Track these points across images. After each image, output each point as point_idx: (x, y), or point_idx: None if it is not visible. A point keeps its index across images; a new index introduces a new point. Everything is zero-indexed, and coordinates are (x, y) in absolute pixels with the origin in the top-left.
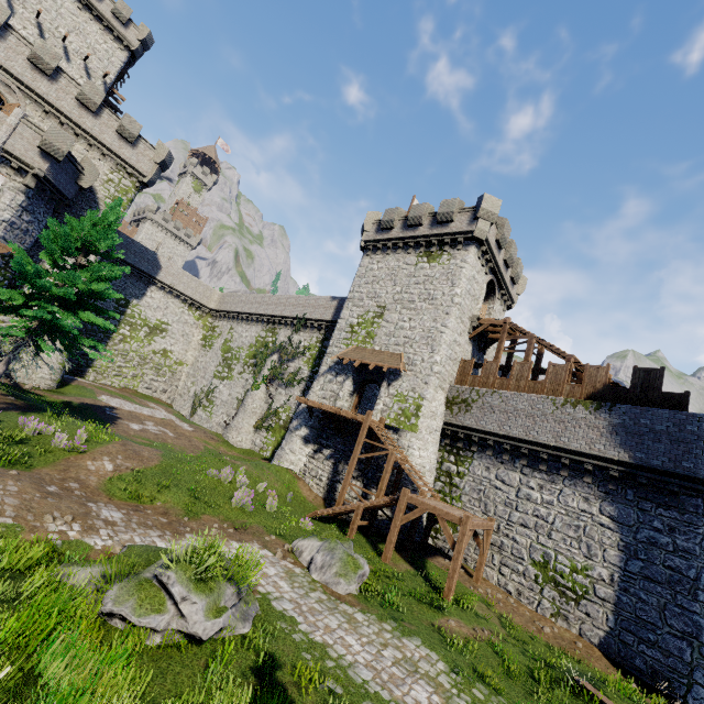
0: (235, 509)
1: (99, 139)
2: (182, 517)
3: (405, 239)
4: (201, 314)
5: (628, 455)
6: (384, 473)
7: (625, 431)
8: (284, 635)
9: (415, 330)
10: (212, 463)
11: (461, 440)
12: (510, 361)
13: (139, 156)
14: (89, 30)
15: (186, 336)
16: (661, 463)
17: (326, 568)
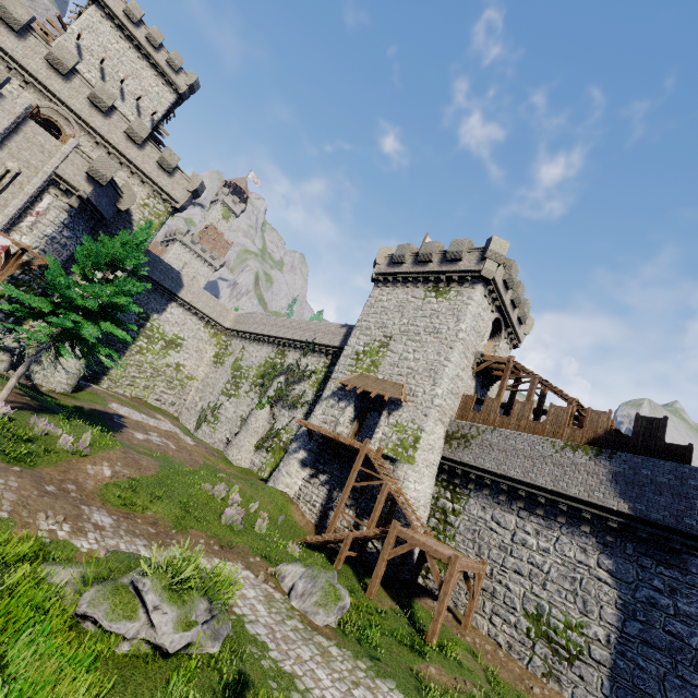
0: (224, 527)
1: (141, 168)
2: (170, 529)
3: (415, 273)
4: (216, 331)
5: (628, 506)
6: (377, 504)
7: (625, 481)
8: (253, 659)
9: (418, 362)
10: (208, 478)
11: (458, 476)
12: (513, 399)
13: (174, 185)
14: (145, 75)
15: (199, 351)
16: (662, 517)
17: (306, 596)
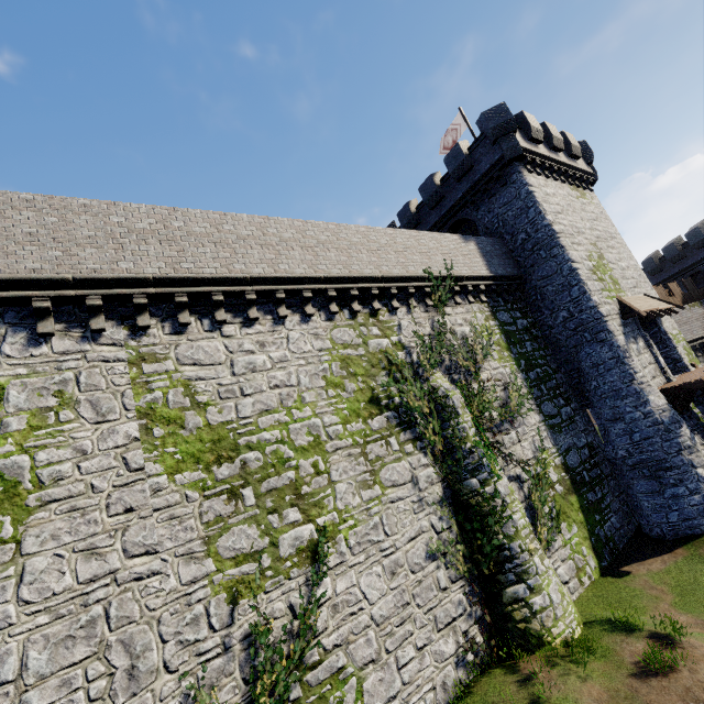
0: None
1: None
2: None
3: (557, 163)
4: None
5: None
6: None
7: None
8: None
9: (631, 269)
10: None
11: None
12: None
13: None
14: None
15: None
16: None
17: None
